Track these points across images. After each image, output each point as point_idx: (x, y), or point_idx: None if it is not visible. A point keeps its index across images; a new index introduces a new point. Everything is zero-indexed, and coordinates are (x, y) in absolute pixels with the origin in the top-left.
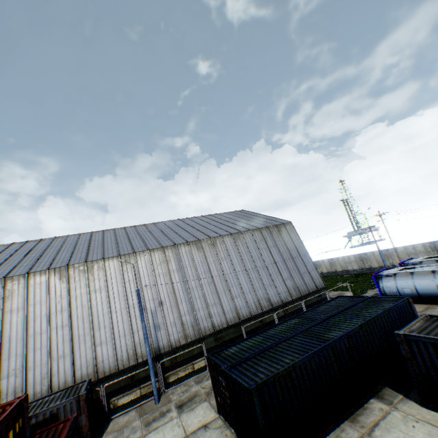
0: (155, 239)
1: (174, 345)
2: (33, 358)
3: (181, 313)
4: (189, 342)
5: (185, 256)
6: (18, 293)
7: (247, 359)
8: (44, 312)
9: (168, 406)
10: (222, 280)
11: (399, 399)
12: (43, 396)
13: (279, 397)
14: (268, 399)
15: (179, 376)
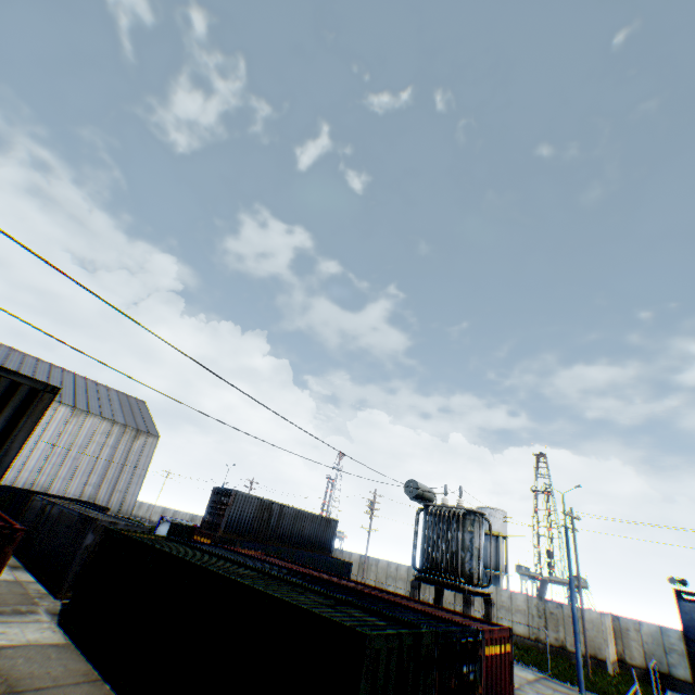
0: None
1: None
2: None
3: None
4: None
5: None
6: None
7: None
8: None
9: None
10: None
11: None
12: None
13: None
14: None
15: None
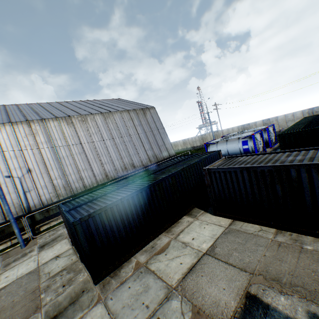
0: (22, 114)
1: (46, 204)
2: None
3: (52, 177)
4: (61, 200)
5: (55, 130)
6: None
7: (89, 202)
8: None
9: (32, 248)
10: (92, 151)
11: (201, 213)
12: None
13: (105, 225)
14: (94, 228)
15: (52, 225)
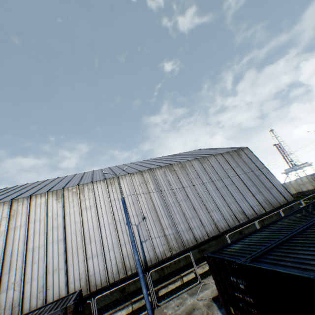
0: (133, 168)
1: (160, 258)
2: (30, 272)
3: (163, 226)
4: (174, 254)
5: (161, 178)
6: (22, 213)
7: (268, 251)
8: (42, 228)
9: None
10: (196, 197)
11: None
12: (33, 309)
13: None
14: None
15: (169, 290)
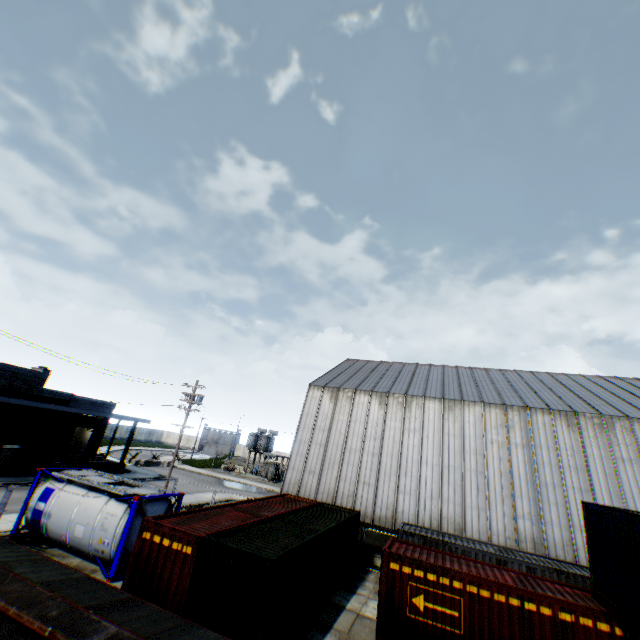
0: None
1: None
2: (547, 511)
3: None
4: None
5: None
6: (520, 427)
7: None
8: (552, 460)
9: None
10: None
11: None
12: None
13: None
14: None
15: None
